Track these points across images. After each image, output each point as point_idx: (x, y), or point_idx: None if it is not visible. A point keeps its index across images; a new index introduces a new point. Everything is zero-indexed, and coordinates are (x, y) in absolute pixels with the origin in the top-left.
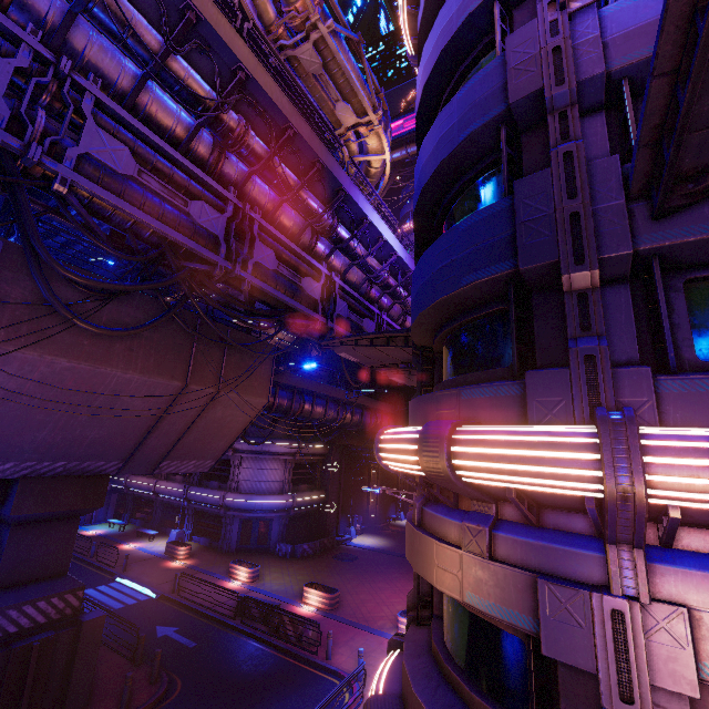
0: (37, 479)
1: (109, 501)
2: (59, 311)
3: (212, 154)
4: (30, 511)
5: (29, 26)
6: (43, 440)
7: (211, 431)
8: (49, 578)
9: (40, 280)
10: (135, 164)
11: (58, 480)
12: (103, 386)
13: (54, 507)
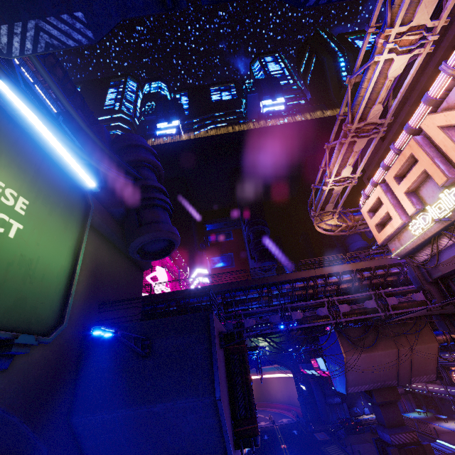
0: (376, 389)
1: (408, 398)
2: (358, 348)
3: (358, 285)
4: (380, 400)
5: (323, 297)
6: (370, 377)
7: (421, 362)
8: (400, 426)
9: (351, 343)
10: (349, 306)
11: (381, 389)
12: (375, 358)
13: (386, 399)
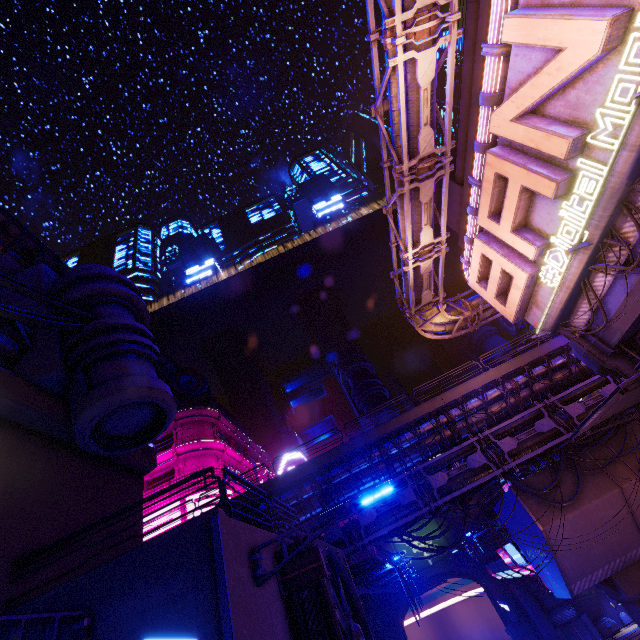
0: (617, 573)
1: None
2: (555, 505)
3: (515, 400)
4: (633, 592)
5: (469, 437)
6: (598, 552)
7: None
8: None
9: (541, 500)
10: (513, 438)
11: (626, 570)
12: (590, 514)
13: None
